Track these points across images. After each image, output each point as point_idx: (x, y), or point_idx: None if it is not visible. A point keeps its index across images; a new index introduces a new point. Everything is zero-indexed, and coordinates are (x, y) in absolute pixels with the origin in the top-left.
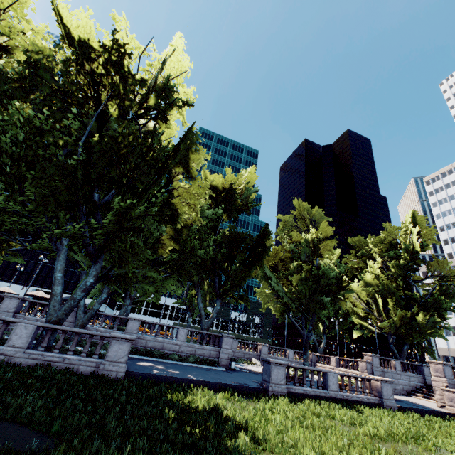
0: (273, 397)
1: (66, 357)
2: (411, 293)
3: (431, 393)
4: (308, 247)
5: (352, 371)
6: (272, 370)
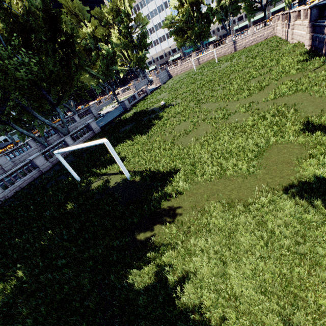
0: (131, 108)
1: (84, 137)
2: (133, 41)
3: (151, 83)
4: (91, 39)
5: (129, 91)
6: (125, 103)
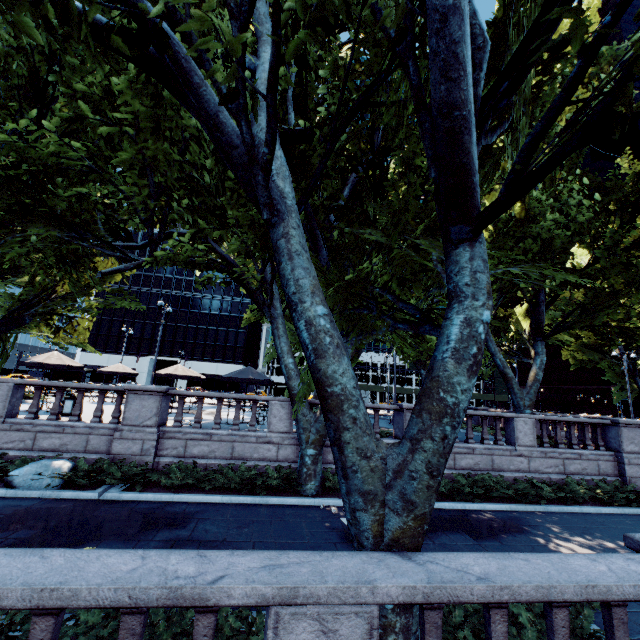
0: None
1: None
2: None
3: None
4: None
5: None
6: None
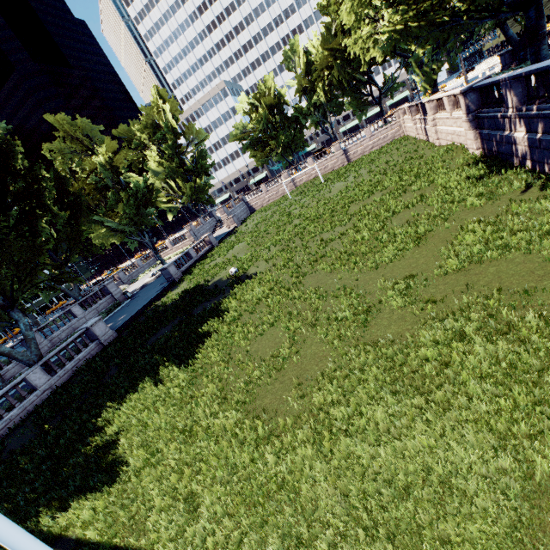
0: (182, 279)
1: (78, 358)
2: (186, 165)
3: (221, 224)
4: (107, 171)
5: (184, 242)
6: (170, 270)
